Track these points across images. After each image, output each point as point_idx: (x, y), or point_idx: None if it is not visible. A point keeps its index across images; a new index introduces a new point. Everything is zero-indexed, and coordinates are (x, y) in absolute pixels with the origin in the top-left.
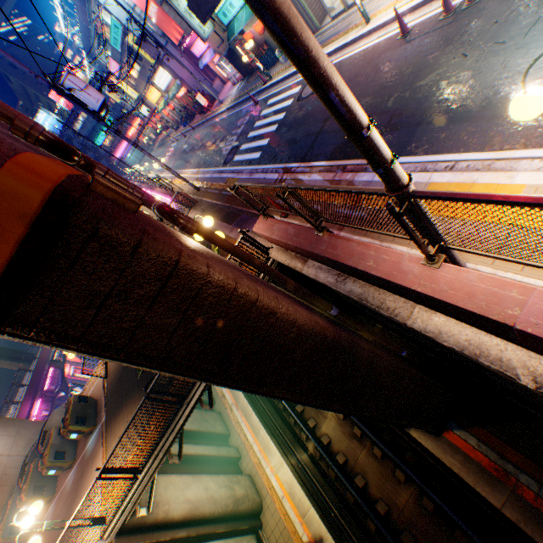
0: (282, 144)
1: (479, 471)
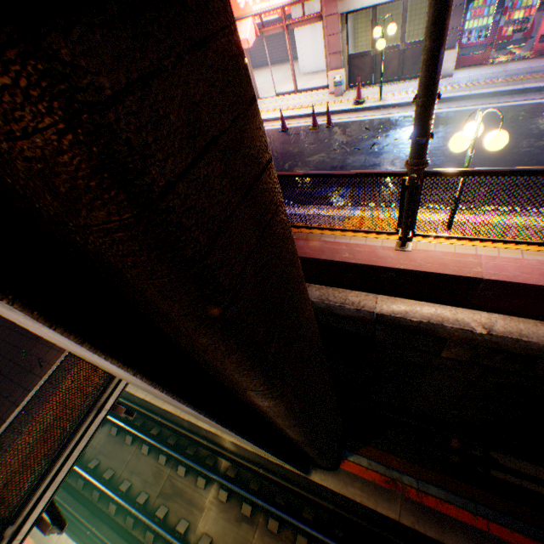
0: None
1: (376, 489)
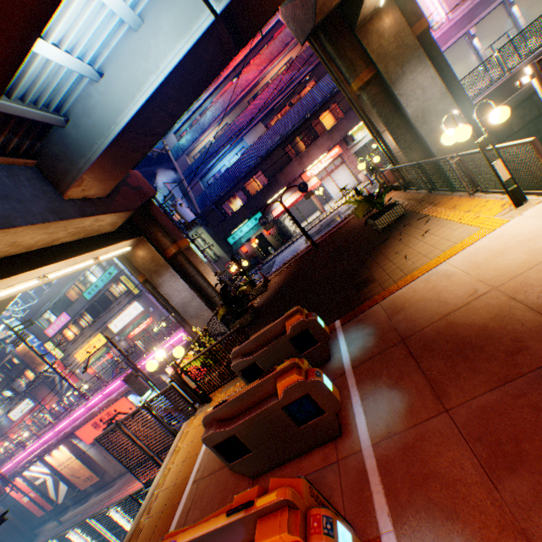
0: (322, 232)
1: None
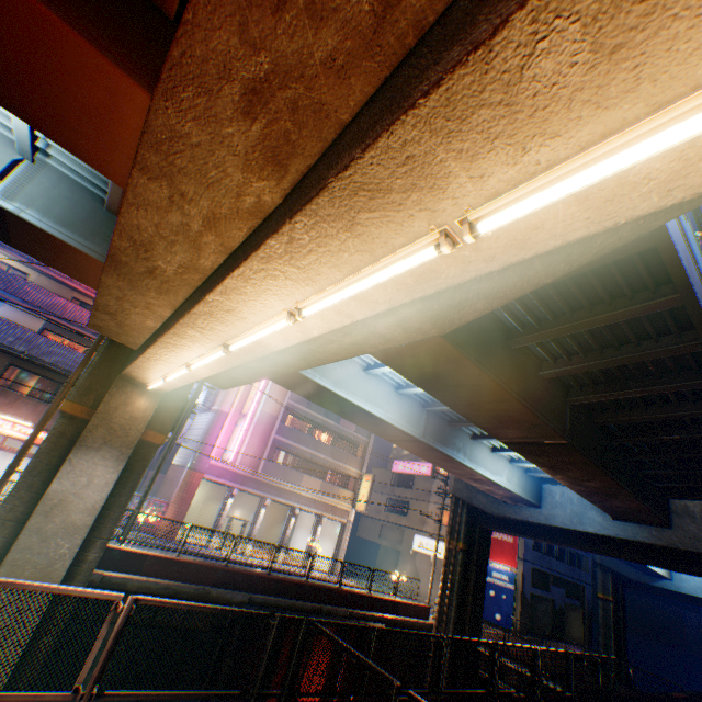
0: None
1: None
